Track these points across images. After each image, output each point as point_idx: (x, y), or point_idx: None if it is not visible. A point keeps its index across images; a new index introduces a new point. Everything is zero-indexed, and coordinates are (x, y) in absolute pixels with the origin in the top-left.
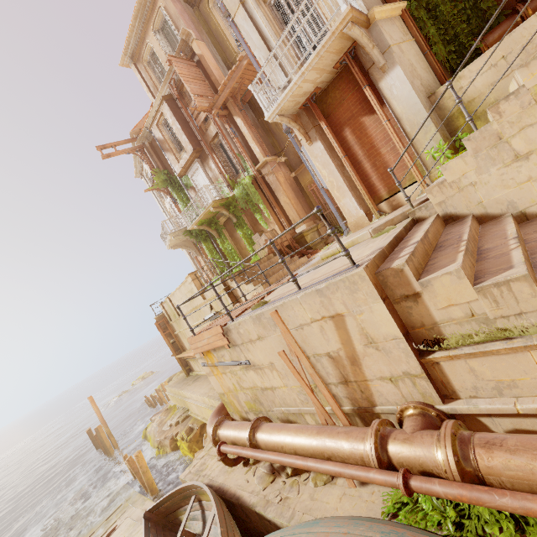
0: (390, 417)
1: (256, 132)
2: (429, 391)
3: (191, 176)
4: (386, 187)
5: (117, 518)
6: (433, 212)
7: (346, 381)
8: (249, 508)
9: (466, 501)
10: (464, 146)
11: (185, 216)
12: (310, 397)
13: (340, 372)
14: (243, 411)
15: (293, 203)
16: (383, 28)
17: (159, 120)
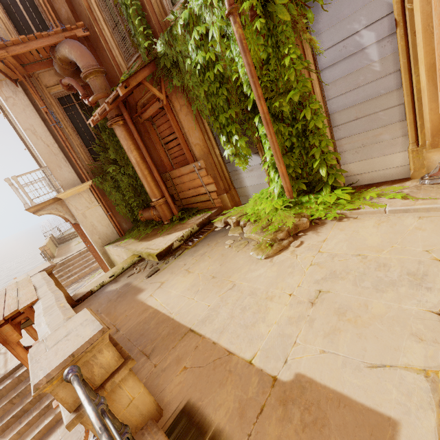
0: None
1: None
2: None
3: None
4: None
5: None
6: None
7: None
8: None
9: None
10: None
11: None
12: None
13: None
14: None
15: None
16: (69, 203)
17: None
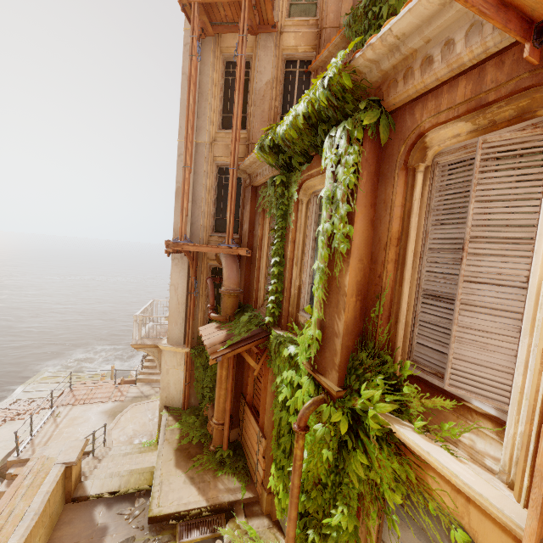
0: None
1: None
2: None
3: None
4: None
5: None
6: None
7: None
8: None
9: None
10: None
11: None
12: None
13: None
14: None
15: None
16: (164, 355)
17: None
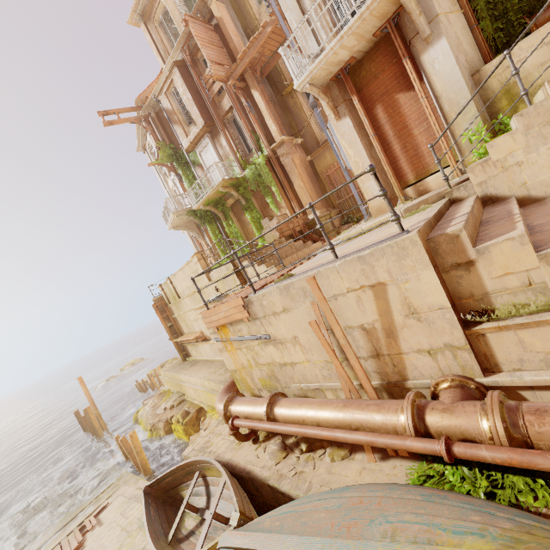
0: (422, 391)
1: (274, 109)
2: (470, 363)
3: (200, 152)
4: (414, 171)
5: (109, 496)
6: (472, 193)
7: (377, 354)
8: (261, 482)
9: (515, 464)
10: (503, 130)
11: (191, 194)
12: (337, 370)
13: (372, 345)
14: (256, 388)
15: (307, 188)
16: None
17: (168, 88)
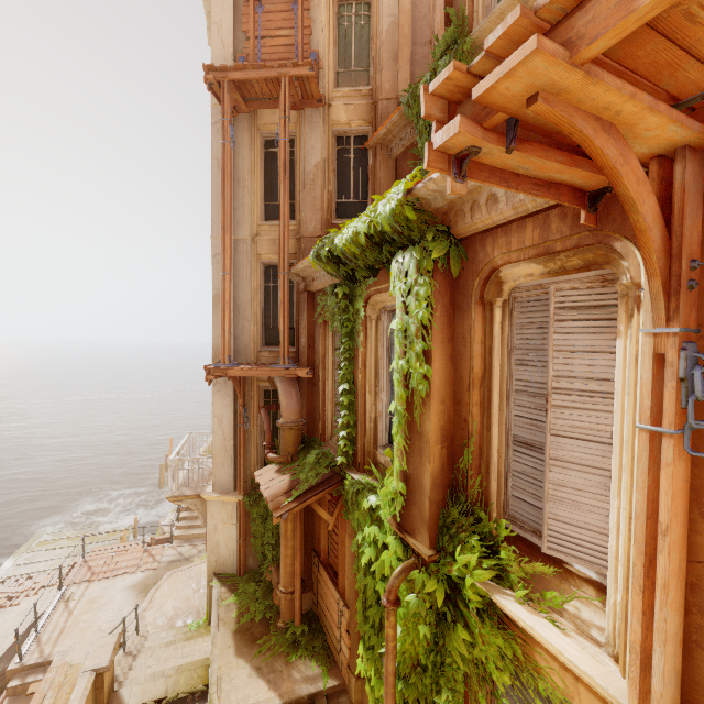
0: None
1: None
2: None
3: None
4: None
5: None
6: None
7: None
8: None
9: None
10: None
11: None
12: None
13: None
14: None
15: None
16: (210, 507)
17: None
